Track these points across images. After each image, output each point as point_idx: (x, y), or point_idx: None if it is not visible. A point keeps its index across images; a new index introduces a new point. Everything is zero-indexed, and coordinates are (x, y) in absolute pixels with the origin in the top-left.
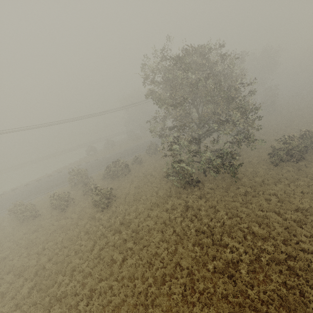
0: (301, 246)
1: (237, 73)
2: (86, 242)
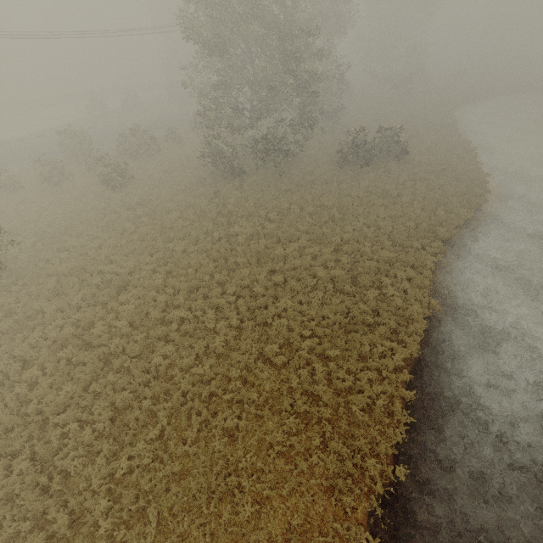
0: (299, 228)
1: (339, 9)
2: (93, 215)
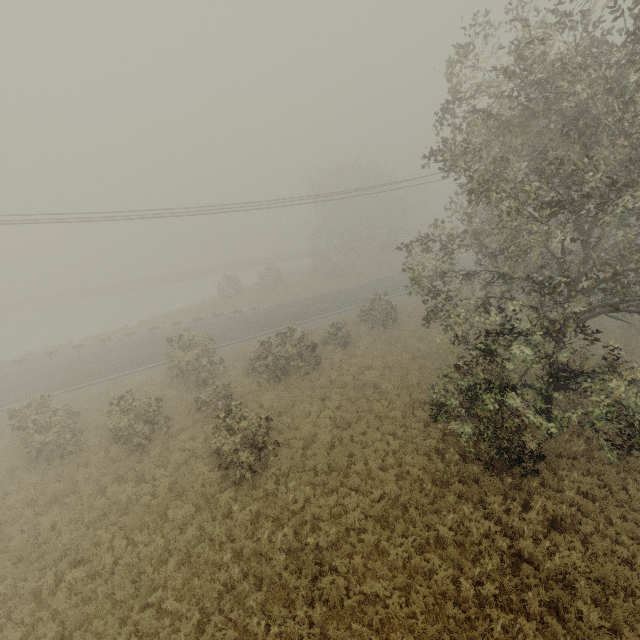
0: None
1: None
2: (177, 603)
